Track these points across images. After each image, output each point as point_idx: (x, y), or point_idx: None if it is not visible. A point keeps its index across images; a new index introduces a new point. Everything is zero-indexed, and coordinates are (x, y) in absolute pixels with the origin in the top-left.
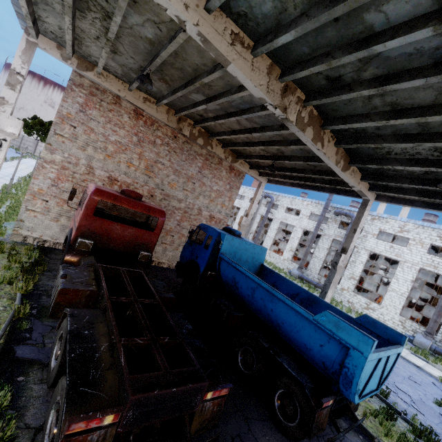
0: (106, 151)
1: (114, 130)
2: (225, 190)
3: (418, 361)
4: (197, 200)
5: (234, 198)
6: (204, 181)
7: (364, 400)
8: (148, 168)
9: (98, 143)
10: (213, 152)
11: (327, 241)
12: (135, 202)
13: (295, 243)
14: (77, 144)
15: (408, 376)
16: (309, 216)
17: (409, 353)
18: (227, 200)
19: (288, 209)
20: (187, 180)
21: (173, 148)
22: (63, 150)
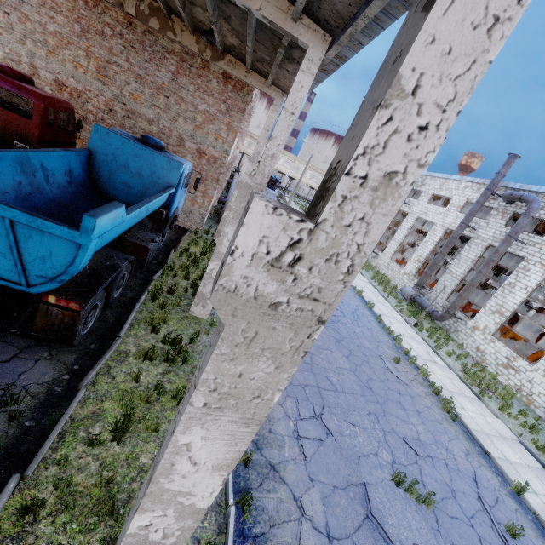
0: (47, 46)
1: (51, 16)
2: (219, 112)
3: (516, 455)
4: (175, 124)
5: (236, 127)
6: (183, 95)
7: (190, 379)
8: (101, 70)
9: (36, 35)
10: (178, 41)
11: (476, 248)
12: (1, 76)
13: (426, 250)
14: (15, 37)
15: (410, 438)
16: (462, 207)
17: (513, 441)
18: (224, 129)
19: (463, 211)
20: (156, 92)
21: (129, 42)
22: (3, 45)
